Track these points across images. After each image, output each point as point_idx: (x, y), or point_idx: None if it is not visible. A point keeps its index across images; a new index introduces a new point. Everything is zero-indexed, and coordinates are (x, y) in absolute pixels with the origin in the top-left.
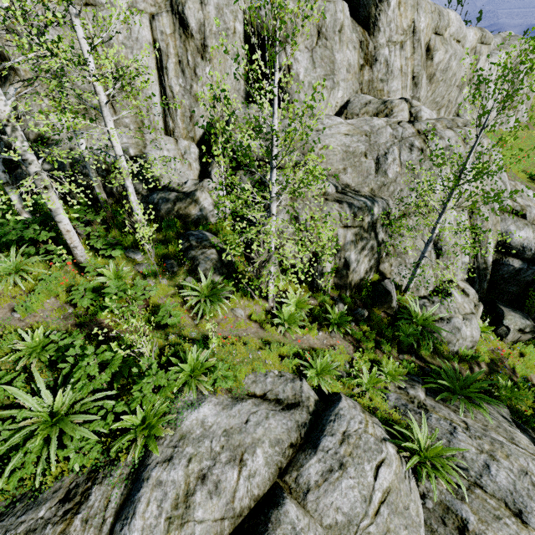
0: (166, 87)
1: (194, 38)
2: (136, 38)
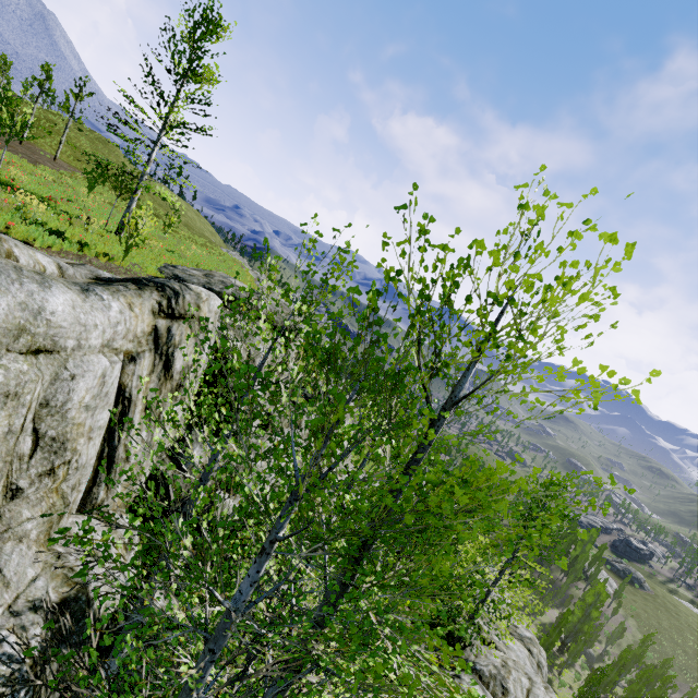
0: (120, 446)
1: (173, 378)
2: (106, 391)
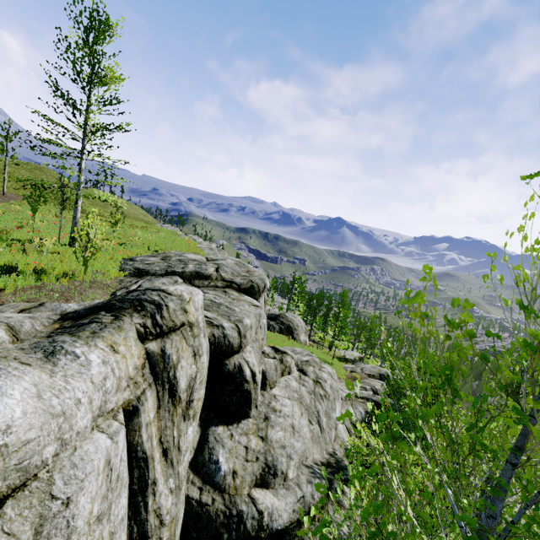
0: (149, 515)
1: (181, 400)
2: (116, 475)
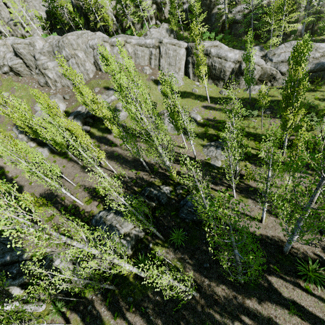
0: None
1: None
2: None
